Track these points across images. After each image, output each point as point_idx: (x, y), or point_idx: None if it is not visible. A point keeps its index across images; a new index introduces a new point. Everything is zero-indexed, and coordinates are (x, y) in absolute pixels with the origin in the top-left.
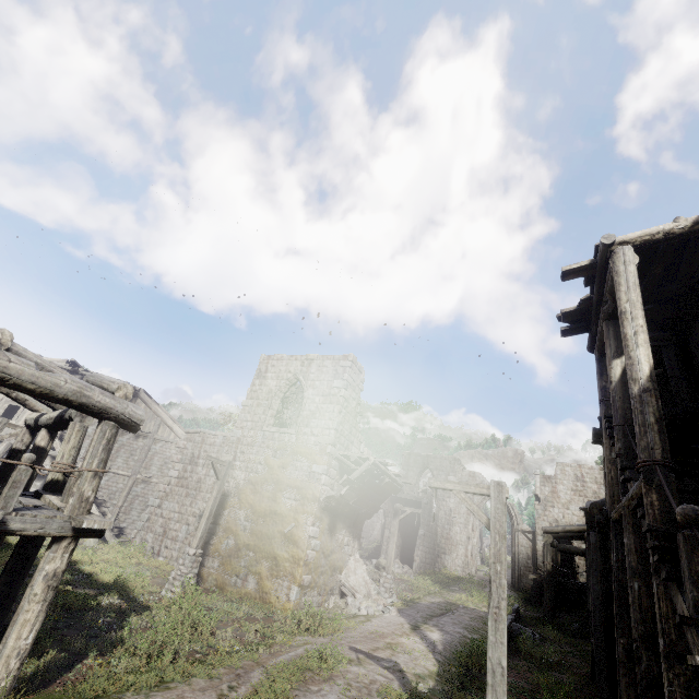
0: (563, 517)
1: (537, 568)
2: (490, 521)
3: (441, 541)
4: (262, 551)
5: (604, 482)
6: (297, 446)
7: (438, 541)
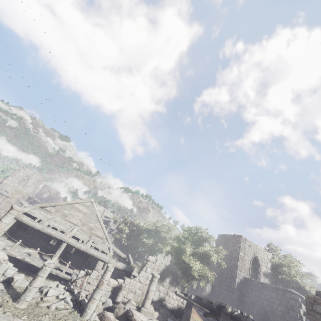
0: None
1: None
2: None
3: None
4: (4, 208)
5: None
6: (21, 191)
7: None
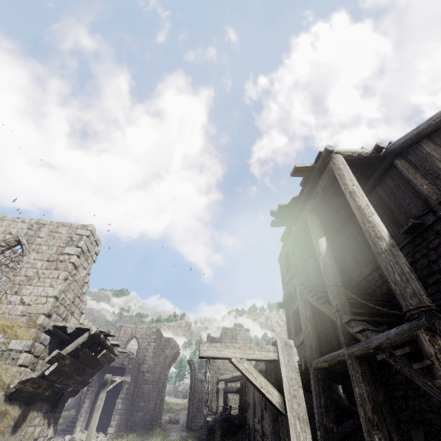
0: (223, 365)
1: (210, 410)
2: (286, 399)
3: (136, 400)
4: None
5: (288, 336)
6: None
7: (134, 400)
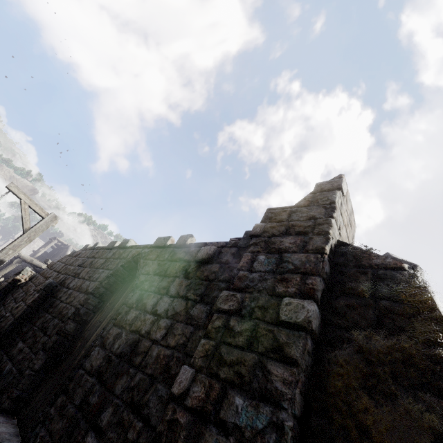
0: None
1: None
2: None
3: None
4: None
5: None
6: None
7: None
